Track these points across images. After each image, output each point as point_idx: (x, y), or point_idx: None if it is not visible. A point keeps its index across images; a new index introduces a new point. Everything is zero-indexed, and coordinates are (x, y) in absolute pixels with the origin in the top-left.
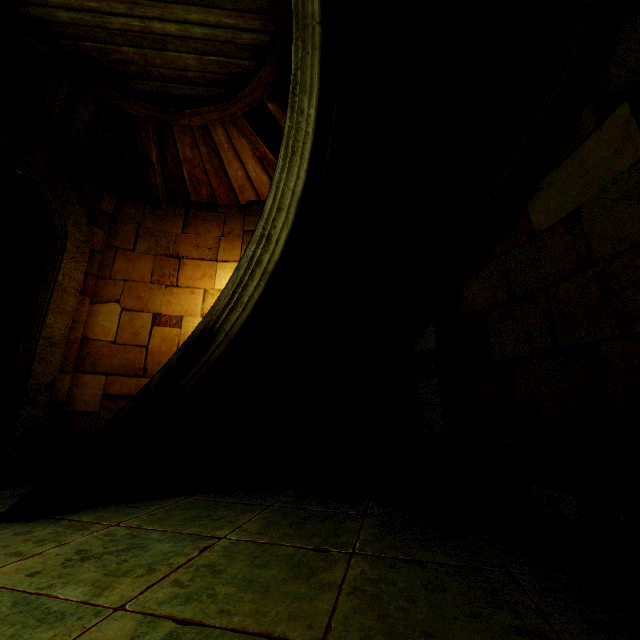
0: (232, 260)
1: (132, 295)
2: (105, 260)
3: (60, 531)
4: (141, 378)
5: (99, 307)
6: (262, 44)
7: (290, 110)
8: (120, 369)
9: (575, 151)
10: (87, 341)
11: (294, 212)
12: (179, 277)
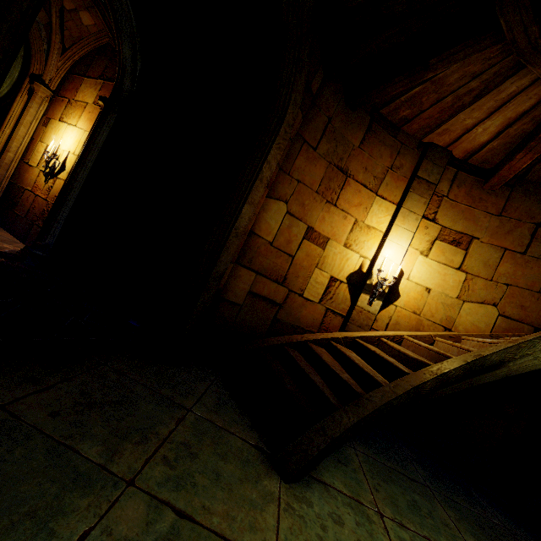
0: (390, 200)
1: (298, 199)
2: (291, 151)
3: (359, 521)
4: (280, 285)
5: (271, 202)
6: None
7: None
8: (267, 271)
9: None
10: (253, 235)
11: None
12: (340, 196)
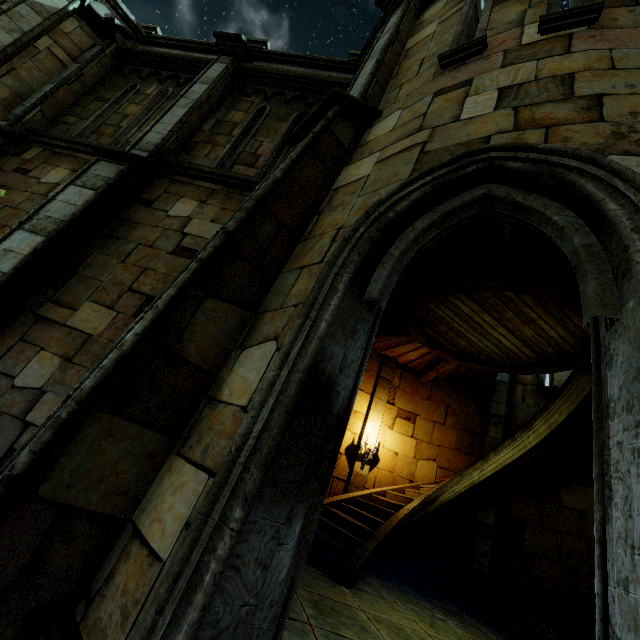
0: (366, 391)
1: None
2: None
3: (385, 602)
4: None
5: None
6: (497, 359)
7: (525, 434)
8: None
9: (590, 487)
10: None
11: (501, 467)
12: None
